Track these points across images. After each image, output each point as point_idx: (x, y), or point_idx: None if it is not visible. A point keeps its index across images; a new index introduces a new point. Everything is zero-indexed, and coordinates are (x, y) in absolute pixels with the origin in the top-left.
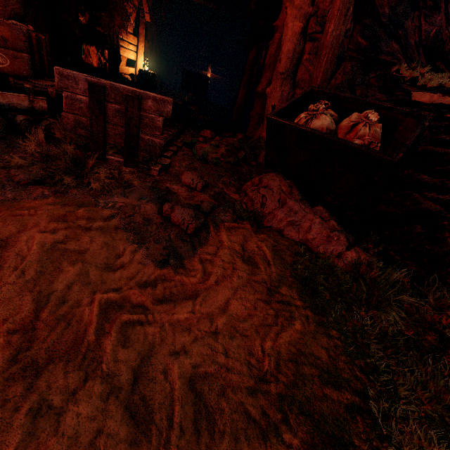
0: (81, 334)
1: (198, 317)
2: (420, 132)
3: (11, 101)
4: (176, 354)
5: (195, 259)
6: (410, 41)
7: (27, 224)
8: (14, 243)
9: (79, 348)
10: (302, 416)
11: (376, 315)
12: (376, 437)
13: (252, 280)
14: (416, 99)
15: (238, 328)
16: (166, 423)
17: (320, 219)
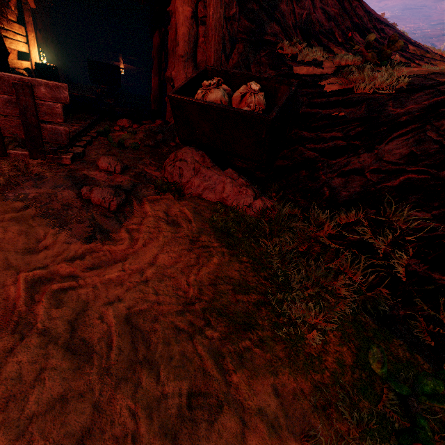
0: (11, 308)
1: (129, 273)
2: (288, 95)
3: None
4: (111, 303)
5: (121, 230)
6: (288, 23)
7: None
8: None
9: (11, 318)
10: (221, 317)
11: (279, 242)
12: (275, 316)
13: (177, 236)
14: (297, 72)
15: (166, 274)
16: (106, 350)
17: (231, 179)
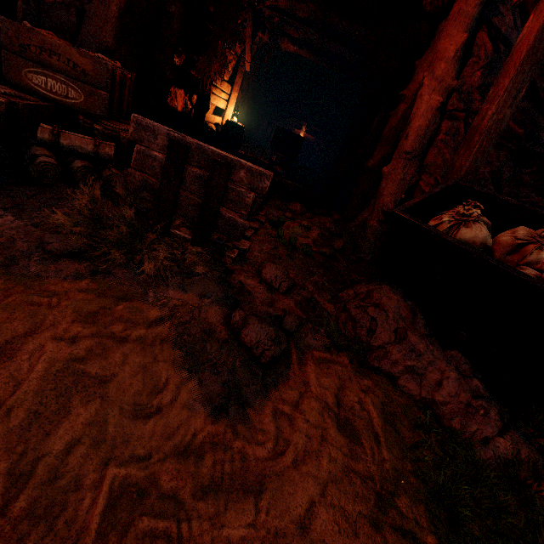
0: None
1: (261, 537)
2: None
3: (73, 143)
4: None
5: (265, 409)
6: None
7: (40, 322)
8: (13, 353)
9: None
10: None
11: None
12: None
13: (351, 468)
14: None
15: None
16: None
17: (457, 373)
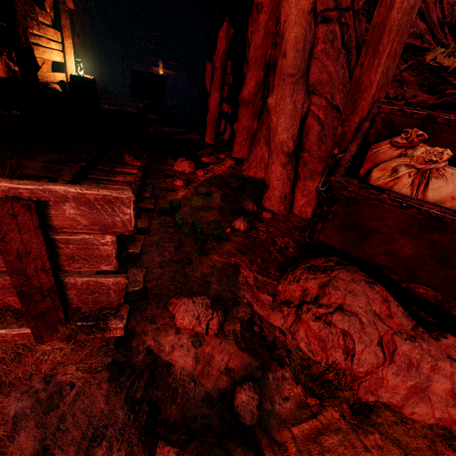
0: None
1: None
2: None
3: None
4: None
5: None
6: (432, 17)
7: None
8: None
9: None
10: None
11: None
12: None
13: None
14: None
15: None
16: None
17: None
